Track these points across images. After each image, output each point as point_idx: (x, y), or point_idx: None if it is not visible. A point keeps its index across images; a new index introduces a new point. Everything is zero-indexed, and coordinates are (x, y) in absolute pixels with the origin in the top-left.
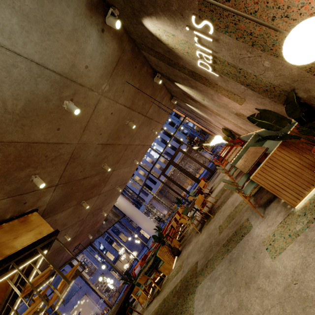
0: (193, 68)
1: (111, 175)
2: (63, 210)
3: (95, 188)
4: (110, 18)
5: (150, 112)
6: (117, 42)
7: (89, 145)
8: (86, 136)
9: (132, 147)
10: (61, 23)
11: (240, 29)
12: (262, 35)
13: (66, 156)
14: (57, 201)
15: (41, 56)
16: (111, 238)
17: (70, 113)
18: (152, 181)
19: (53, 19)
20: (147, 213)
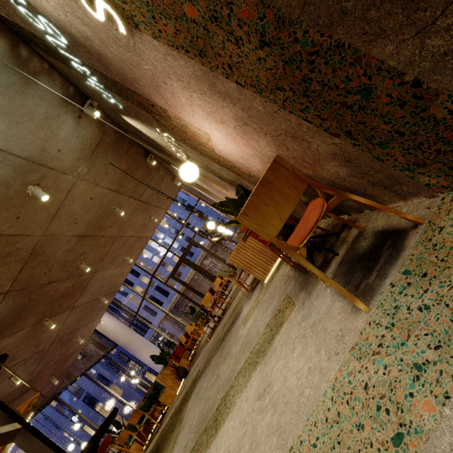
0: (178, 157)
1: (92, 279)
2: (12, 333)
3: (65, 299)
4: (87, 109)
5: (146, 195)
6: (98, 126)
7: (59, 238)
8: (55, 225)
9: (123, 239)
10: (32, 113)
11: (189, 144)
12: (201, 150)
13: (25, 251)
14: (5, 318)
15: (6, 143)
16: (94, 396)
17: (35, 199)
18: (163, 293)
19: (24, 111)
20: (156, 344)
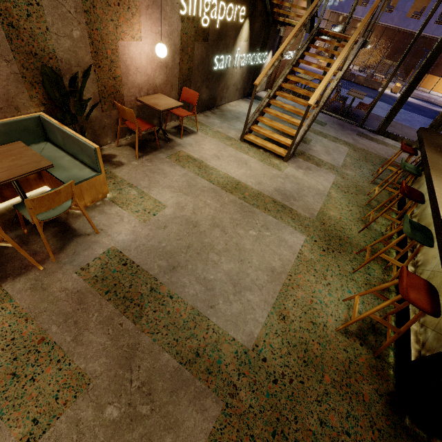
0: None
1: None
2: None
3: None
4: None
5: None
6: None
7: None
8: None
9: None
10: None
11: None
12: (98, 17)
13: None
14: None
15: None
16: None
17: None
18: None
19: None
20: None
